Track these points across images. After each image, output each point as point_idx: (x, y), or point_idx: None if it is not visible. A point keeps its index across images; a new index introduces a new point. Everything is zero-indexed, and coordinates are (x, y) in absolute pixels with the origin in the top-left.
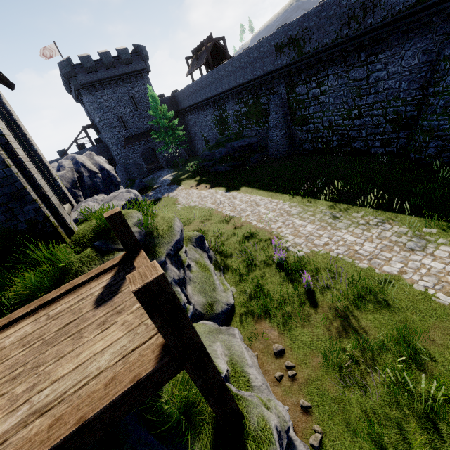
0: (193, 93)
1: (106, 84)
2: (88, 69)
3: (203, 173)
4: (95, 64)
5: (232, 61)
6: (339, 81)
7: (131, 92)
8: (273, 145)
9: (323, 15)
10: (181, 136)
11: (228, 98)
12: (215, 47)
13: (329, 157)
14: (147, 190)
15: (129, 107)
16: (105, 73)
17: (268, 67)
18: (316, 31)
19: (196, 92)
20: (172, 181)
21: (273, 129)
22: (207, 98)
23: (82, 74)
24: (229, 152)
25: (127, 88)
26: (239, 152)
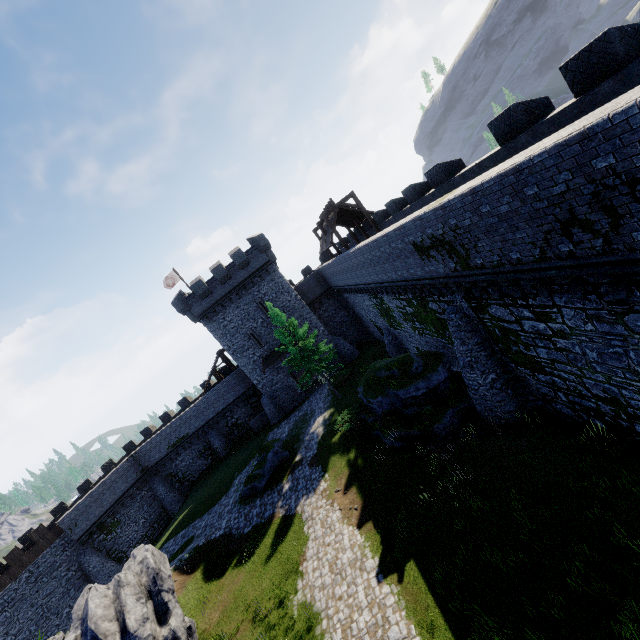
0: (335, 274)
1: (226, 301)
2: (201, 296)
3: (362, 436)
4: (209, 285)
5: (360, 251)
6: (597, 326)
7: (258, 297)
8: (478, 400)
9: (483, 209)
10: (343, 318)
11: (379, 289)
12: (344, 210)
13: (638, 491)
14: (285, 470)
15: (259, 317)
16: (221, 290)
17: (415, 270)
18: (481, 235)
19: (338, 274)
20: (318, 451)
21: (467, 370)
22: (352, 284)
23: (197, 303)
24: (395, 404)
25: (252, 294)
26: (412, 406)
